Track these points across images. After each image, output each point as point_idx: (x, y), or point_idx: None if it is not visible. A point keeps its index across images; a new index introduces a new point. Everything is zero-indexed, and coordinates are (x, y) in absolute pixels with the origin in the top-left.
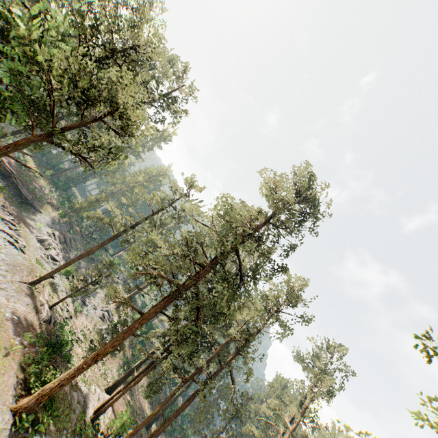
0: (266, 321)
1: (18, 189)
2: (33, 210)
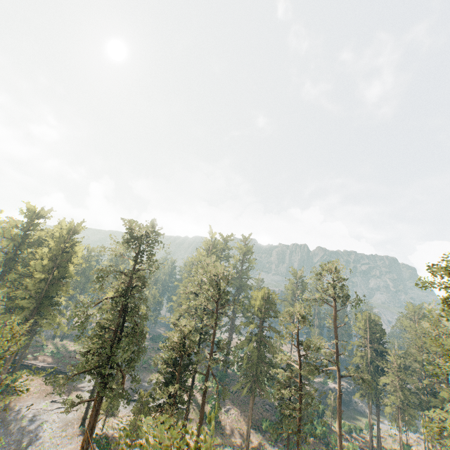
0: (217, 317)
1: (63, 373)
2: (82, 376)
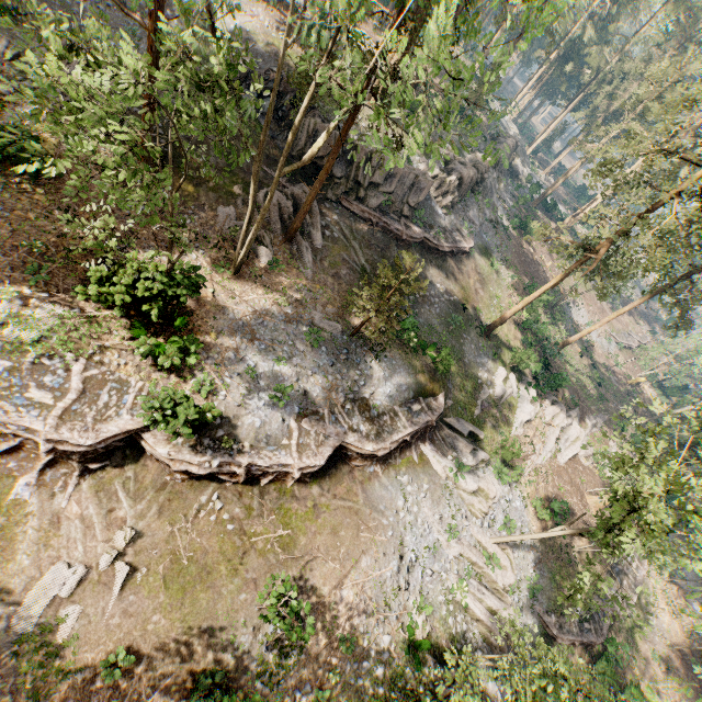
0: None
1: None
2: None
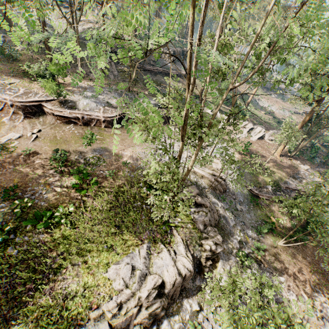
0: None
1: None
2: None
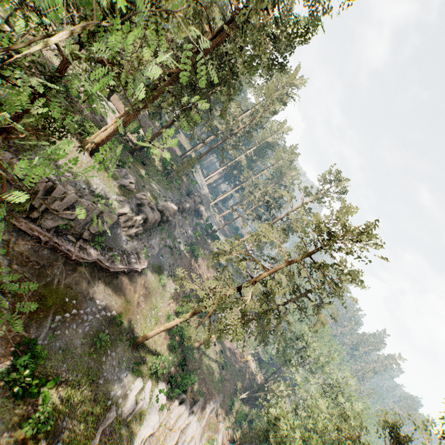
0: None
1: None
2: None
